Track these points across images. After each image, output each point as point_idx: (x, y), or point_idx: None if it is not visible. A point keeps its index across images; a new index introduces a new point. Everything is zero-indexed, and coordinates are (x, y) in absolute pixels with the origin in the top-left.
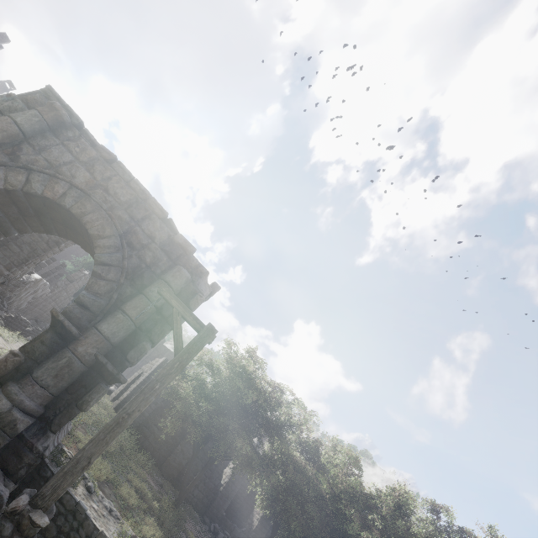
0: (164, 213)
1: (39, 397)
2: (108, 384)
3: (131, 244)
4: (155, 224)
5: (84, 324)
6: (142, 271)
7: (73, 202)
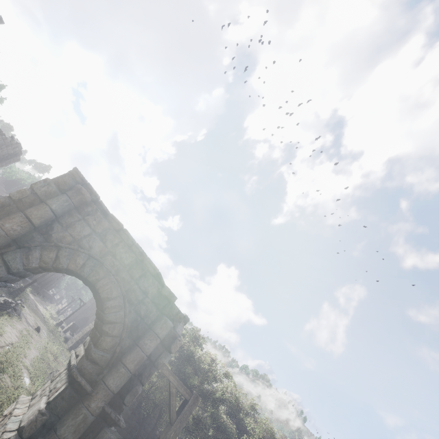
0: (156, 271)
1: None
2: (109, 427)
3: (131, 301)
4: (148, 281)
5: (94, 378)
6: (138, 323)
7: (90, 271)
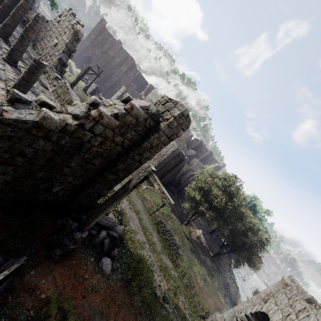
0: None
1: None
2: None
3: None
4: None
5: None
6: None
7: None
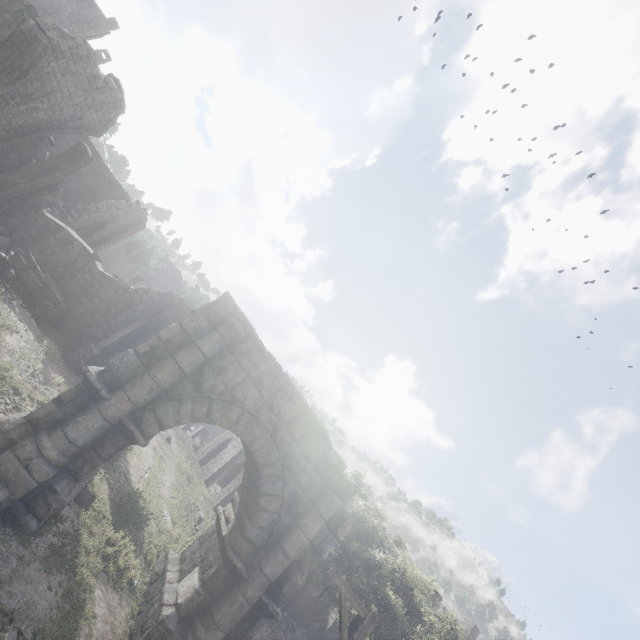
0: (321, 429)
1: (219, 639)
2: (265, 617)
3: (290, 468)
4: (312, 442)
5: (250, 560)
6: (298, 497)
7: (244, 428)
